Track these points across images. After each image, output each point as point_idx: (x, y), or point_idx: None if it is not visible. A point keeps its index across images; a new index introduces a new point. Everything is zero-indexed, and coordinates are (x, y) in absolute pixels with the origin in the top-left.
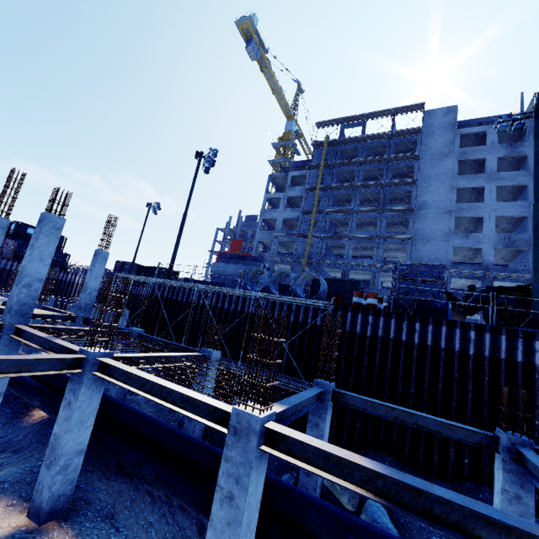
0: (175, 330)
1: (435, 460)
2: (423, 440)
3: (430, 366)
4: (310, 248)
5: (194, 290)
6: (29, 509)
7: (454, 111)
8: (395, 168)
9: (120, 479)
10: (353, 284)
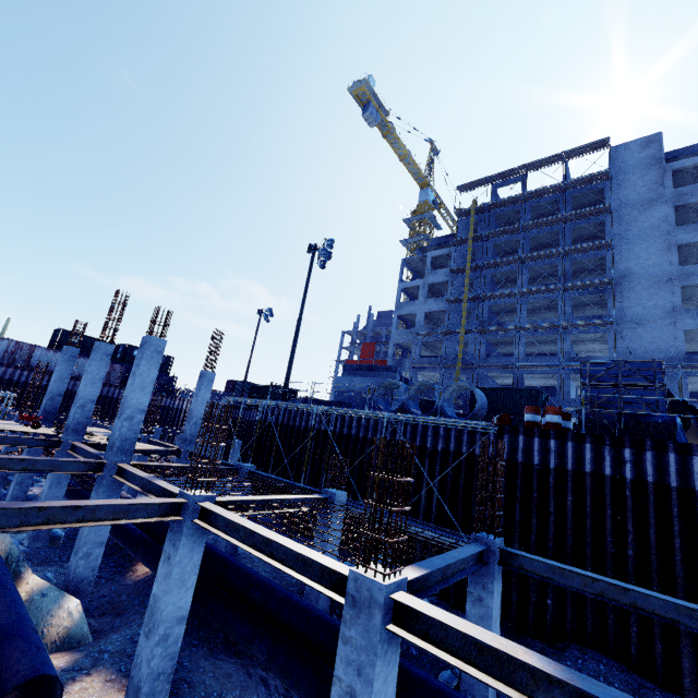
0: (293, 465)
1: (685, 667)
2: (658, 633)
3: (656, 515)
4: (465, 348)
5: (313, 414)
6: (128, 687)
7: (657, 141)
8: (576, 229)
9: (229, 659)
10: (530, 393)
